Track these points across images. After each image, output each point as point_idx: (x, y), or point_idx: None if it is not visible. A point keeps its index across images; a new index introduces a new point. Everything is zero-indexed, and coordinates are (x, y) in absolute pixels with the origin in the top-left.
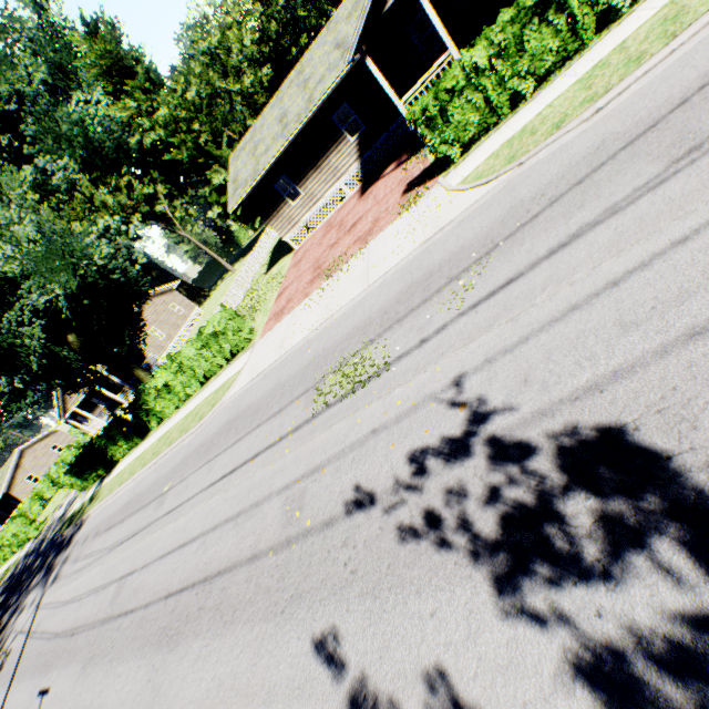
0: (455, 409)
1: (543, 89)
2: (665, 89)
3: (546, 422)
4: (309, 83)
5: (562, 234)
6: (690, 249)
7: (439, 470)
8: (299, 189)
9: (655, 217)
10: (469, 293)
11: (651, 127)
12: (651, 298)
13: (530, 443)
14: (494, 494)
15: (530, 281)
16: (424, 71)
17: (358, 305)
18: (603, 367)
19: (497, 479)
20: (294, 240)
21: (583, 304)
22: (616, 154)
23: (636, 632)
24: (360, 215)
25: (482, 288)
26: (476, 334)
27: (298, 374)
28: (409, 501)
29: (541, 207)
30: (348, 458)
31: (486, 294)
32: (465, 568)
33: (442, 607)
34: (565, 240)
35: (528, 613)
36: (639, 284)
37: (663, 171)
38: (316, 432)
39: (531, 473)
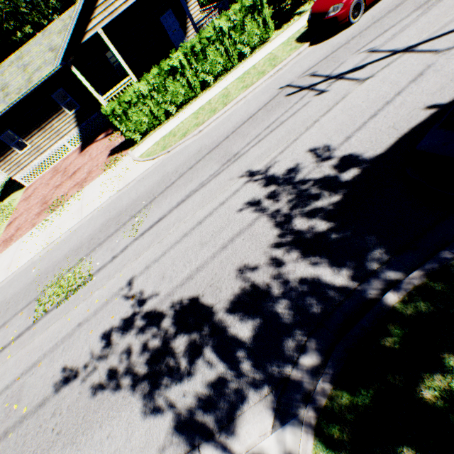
0: (129, 299)
1: (180, 112)
2: (223, 128)
3: (171, 299)
4: (29, 68)
5: (183, 194)
6: (225, 207)
7: (118, 341)
8: (26, 142)
9: (216, 190)
10: (140, 225)
11: (217, 146)
12: (212, 230)
13: (163, 312)
14: (145, 347)
15: (169, 220)
16: (120, 81)
17: (74, 233)
18: (194, 266)
19: (147, 337)
20: (24, 179)
21: (189, 233)
22: (205, 156)
23: (197, 396)
24: (79, 166)
25: (147, 223)
26: (143, 251)
27: (23, 291)
28: (99, 367)
29: (176, 178)
30: (60, 348)
31: (149, 226)
32: (128, 398)
33: (114, 429)
34: (184, 198)
35: (157, 409)
36: (209, 223)
37: (219, 168)
38: (36, 335)
39: (162, 329)
